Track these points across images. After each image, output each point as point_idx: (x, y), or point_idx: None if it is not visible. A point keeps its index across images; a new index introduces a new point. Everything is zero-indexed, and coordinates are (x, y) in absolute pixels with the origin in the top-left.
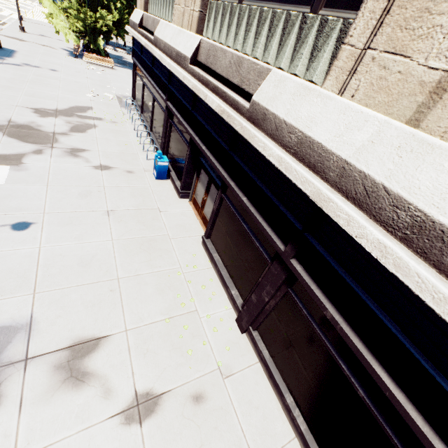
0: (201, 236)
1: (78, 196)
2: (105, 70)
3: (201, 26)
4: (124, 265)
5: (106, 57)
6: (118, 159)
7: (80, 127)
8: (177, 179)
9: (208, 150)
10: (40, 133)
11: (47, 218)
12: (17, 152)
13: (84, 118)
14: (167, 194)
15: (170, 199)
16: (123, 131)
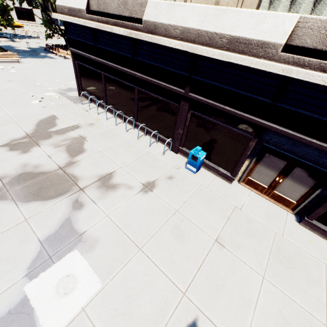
0: (289, 216)
1: (177, 241)
2: (14, 66)
3: (260, 0)
4: (307, 302)
5: (4, 51)
6: (146, 168)
7: (73, 145)
8: (216, 166)
9: (324, 143)
10: (49, 176)
11: (194, 298)
12: (58, 220)
13: (63, 133)
14: (220, 185)
15: (228, 190)
16: (110, 132)
